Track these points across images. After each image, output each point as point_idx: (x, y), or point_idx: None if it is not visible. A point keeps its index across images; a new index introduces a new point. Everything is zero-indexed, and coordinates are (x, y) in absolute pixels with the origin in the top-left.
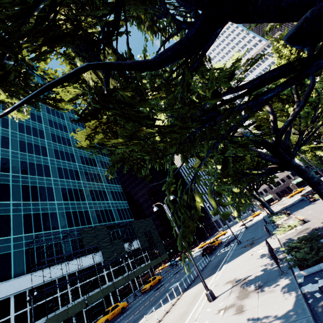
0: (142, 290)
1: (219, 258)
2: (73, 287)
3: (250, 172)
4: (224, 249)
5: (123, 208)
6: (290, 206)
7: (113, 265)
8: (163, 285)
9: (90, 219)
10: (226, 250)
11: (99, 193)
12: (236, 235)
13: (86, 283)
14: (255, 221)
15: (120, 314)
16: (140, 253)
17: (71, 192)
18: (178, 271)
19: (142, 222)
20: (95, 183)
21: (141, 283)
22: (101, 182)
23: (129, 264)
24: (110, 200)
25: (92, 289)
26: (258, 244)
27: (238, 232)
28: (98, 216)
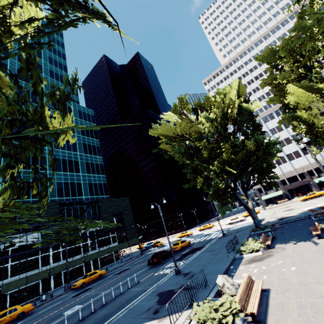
0: (72, 286)
1: (141, 289)
2: (0, 266)
3: (226, 169)
4: (171, 265)
5: (98, 182)
6: (289, 221)
7: (65, 245)
8: (84, 293)
9: (47, 191)
10: (166, 272)
11: (68, 162)
12: (207, 242)
13: (20, 263)
14: (242, 225)
15: (17, 320)
16: (106, 233)
17: (28, 159)
18: (123, 271)
19: (114, 202)
20: (66, 151)
21: (98, 266)
22: (75, 151)
23: (88, 244)
24: (83, 172)
25: (28, 270)
26: (164, 314)
27: (214, 237)
28: (59, 189)
